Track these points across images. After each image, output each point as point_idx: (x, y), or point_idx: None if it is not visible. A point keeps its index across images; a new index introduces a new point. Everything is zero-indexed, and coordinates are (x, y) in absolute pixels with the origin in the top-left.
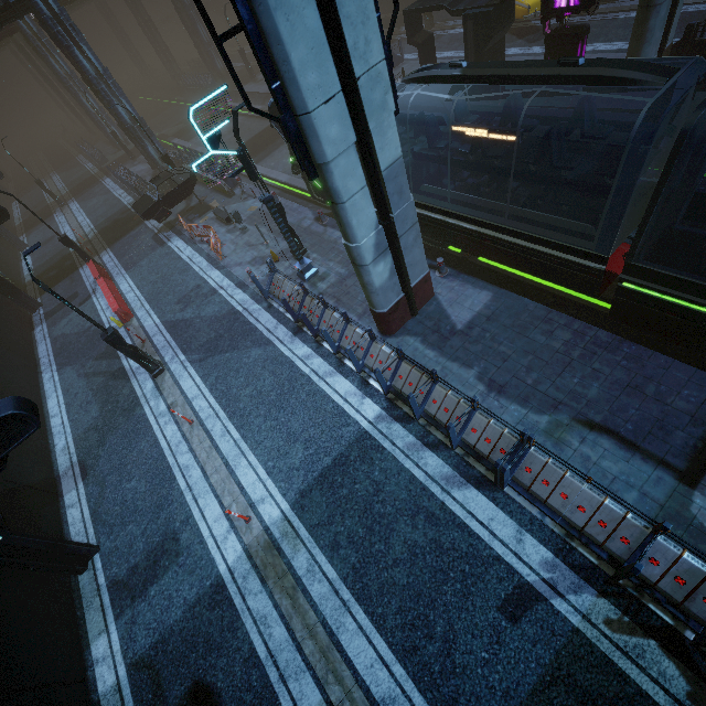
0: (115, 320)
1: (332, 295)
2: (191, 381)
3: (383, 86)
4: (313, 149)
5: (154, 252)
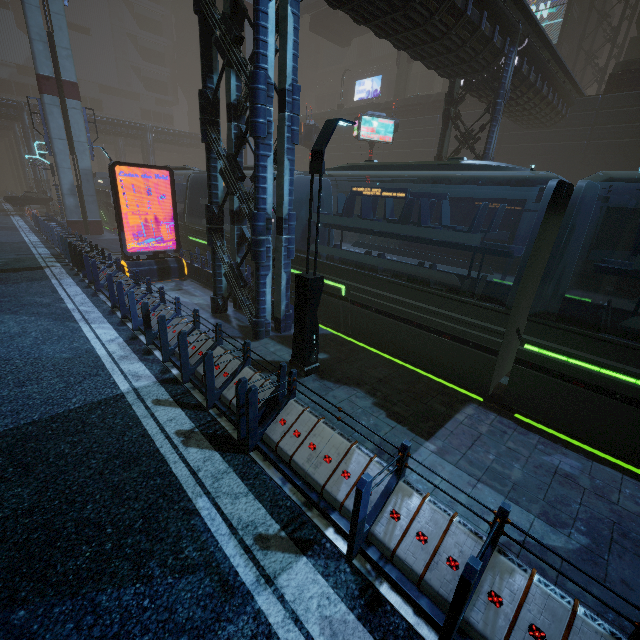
0: None
1: None
2: None
3: (85, 148)
4: (53, 148)
5: None
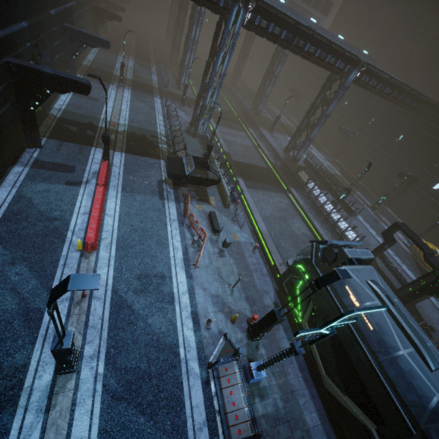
0: (80, 243)
1: (264, 434)
2: (87, 424)
3: None
4: None
5: (152, 196)
